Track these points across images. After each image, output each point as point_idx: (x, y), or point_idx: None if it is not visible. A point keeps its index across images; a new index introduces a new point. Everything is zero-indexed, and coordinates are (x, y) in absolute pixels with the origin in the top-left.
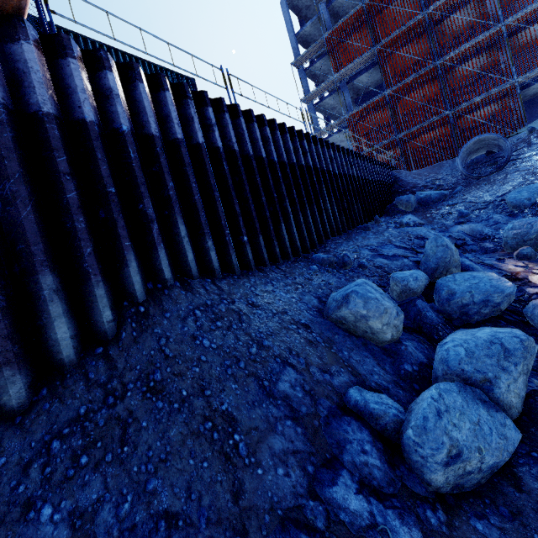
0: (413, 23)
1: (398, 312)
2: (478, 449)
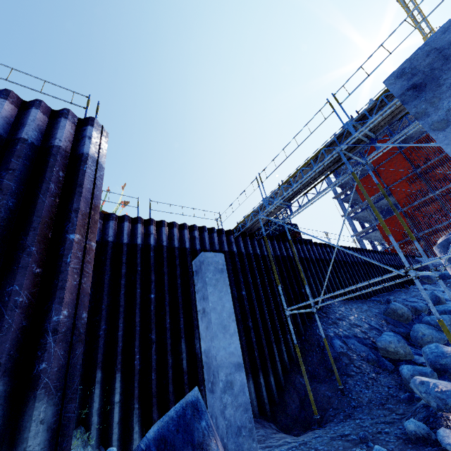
0: (409, 175)
1: (407, 310)
2: (430, 335)
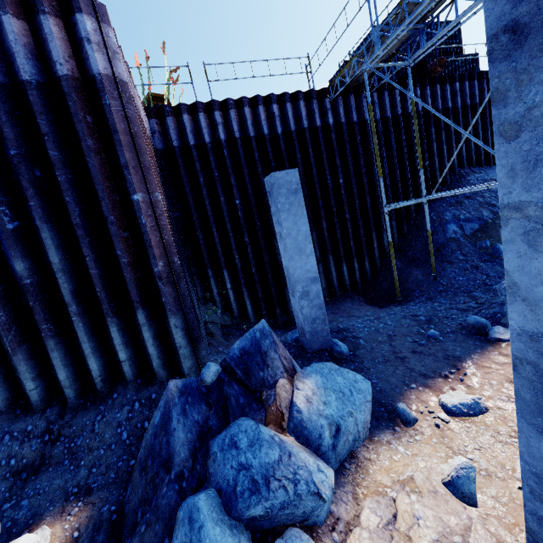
0: None
1: None
2: None
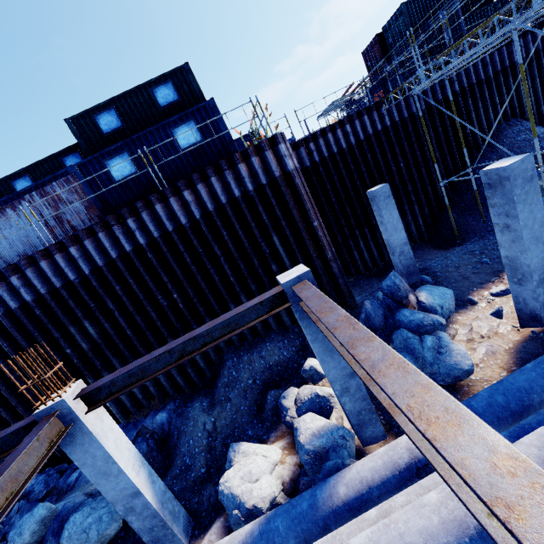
0: None
1: None
2: None
